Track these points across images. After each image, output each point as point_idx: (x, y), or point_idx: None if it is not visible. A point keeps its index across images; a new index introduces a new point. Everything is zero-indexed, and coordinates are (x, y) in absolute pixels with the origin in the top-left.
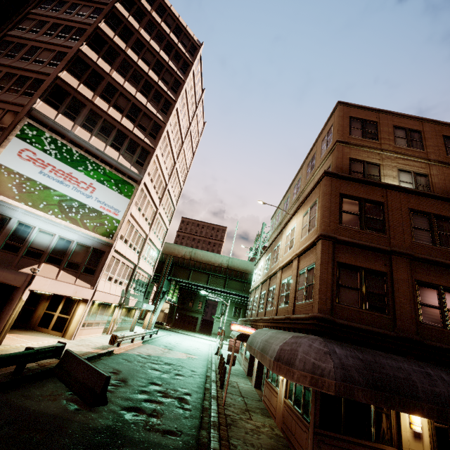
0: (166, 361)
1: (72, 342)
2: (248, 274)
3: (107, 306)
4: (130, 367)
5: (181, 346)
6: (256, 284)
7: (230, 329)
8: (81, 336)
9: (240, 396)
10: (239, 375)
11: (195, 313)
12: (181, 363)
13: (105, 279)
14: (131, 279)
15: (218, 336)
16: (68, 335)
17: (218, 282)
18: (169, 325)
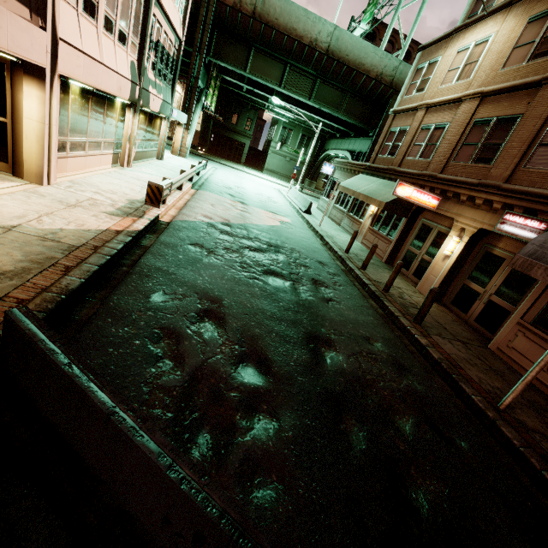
0: (264, 237)
1: (48, 192)
2: (362, 75)
3: (105, 103)
4: (225, 275)
5: (249, 195)
6: (445, 97)
7: (394, 193)
8: (66, 173)
9: (460, 344)
10: (380, 266)
11: (241, 136)
12: (288, 242)
13: (72, 1)
14: (144, 34)
15: (292, 180)
16: (27, 171)
17: (300, 84)
18: (203, 150)
